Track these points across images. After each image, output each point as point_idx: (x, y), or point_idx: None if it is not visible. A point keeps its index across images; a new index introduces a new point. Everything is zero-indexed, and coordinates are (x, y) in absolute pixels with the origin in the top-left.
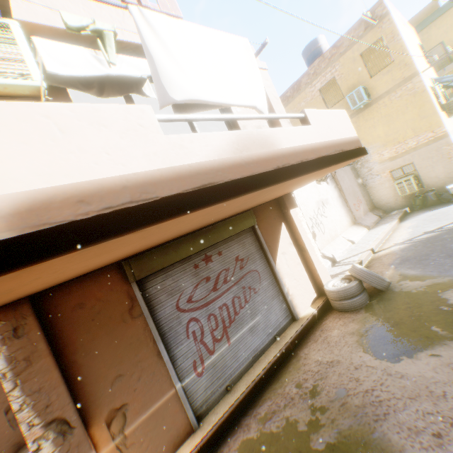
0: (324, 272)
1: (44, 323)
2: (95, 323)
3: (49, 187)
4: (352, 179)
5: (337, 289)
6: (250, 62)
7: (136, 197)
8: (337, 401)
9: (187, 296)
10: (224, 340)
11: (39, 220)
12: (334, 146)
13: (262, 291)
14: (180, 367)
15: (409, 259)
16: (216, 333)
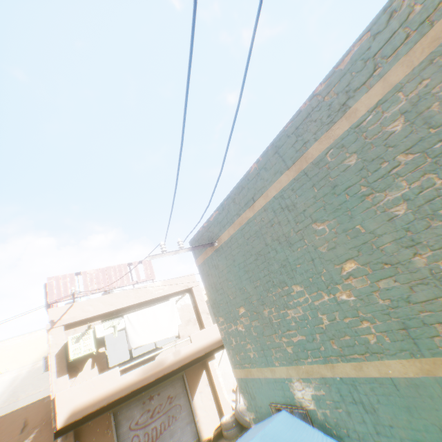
0: (227, 405)
1: (75, 431)
2: (93, 433)
3: (89, 402)
4: None
5: (223, 421)
6: (172, 312)
7: (107, 401)
8: None
9: (136, 420)
10: None
11: (85, 412)
12: (205, 349)
13: (181, 418)
14: None
15: None
16: None
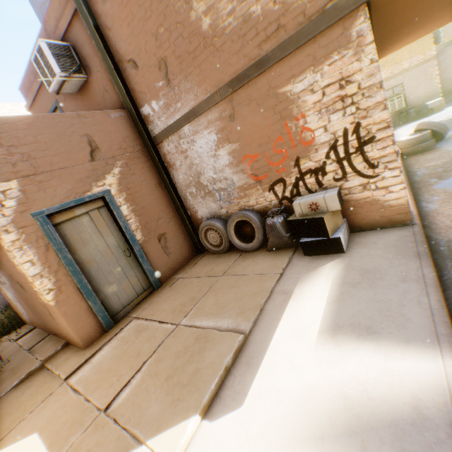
0: None
1: None
2: None
3: None
4: None
5: (416, 136)
6: None
7: None
8: None
9: None
10: None
11: None
12: None
13: None
14: None
15: None
16: None
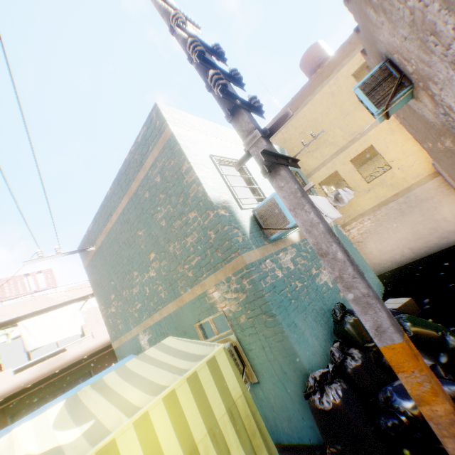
0: None
1: None
2: None
3: None
4: None
5: None
6: (75, 314)
7: (0, 398)
8: None
9: None
10: None
11: None
12: (108, 342)
13: None
14: None
15: None
16: None
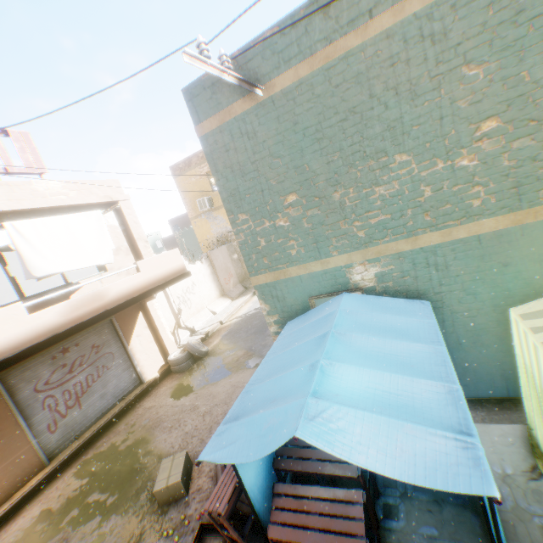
0: (172, 345)
1: None
2: None
3: None
4: (226, 257)
5: (173, 359)
6: (101, 229)
7: (14, 351)
8: (142, 426)
9: (46, 380)
10: (76, 406)
11: None
12: (159, 280)
13: (115, 367)
14: (37, 430)
15: (232, 332)
16: (70, 402)
